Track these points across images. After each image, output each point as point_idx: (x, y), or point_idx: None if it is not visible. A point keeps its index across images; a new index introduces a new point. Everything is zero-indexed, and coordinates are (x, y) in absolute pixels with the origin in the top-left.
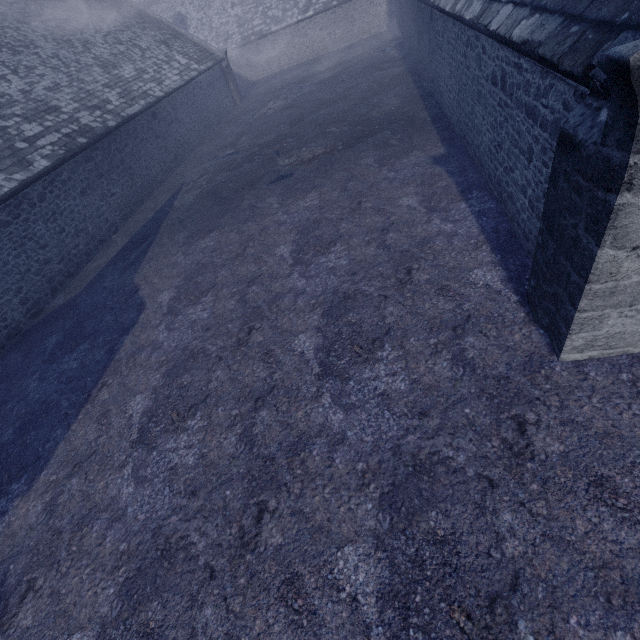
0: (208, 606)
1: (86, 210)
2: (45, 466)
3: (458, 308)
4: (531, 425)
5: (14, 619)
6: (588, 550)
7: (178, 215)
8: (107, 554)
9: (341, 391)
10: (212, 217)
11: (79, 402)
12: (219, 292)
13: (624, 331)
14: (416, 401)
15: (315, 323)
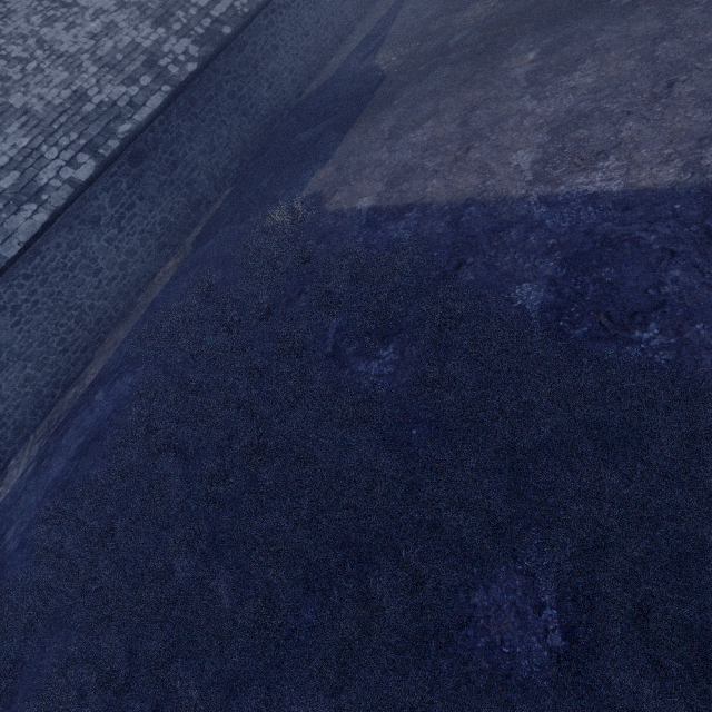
0: (434, 181)
1: (334, 3)
2: (331, 157)
3: (668, 25)
4: (679, 83)
5: (331, 200)
6: (674, 127)
7: (411, 7)
8: (376, 176)
9: (539, 92)
10: (447, 2)
11: (345, 131)
12: (450, 56)
13: None
14: (596, 87)
15: (531, 59)
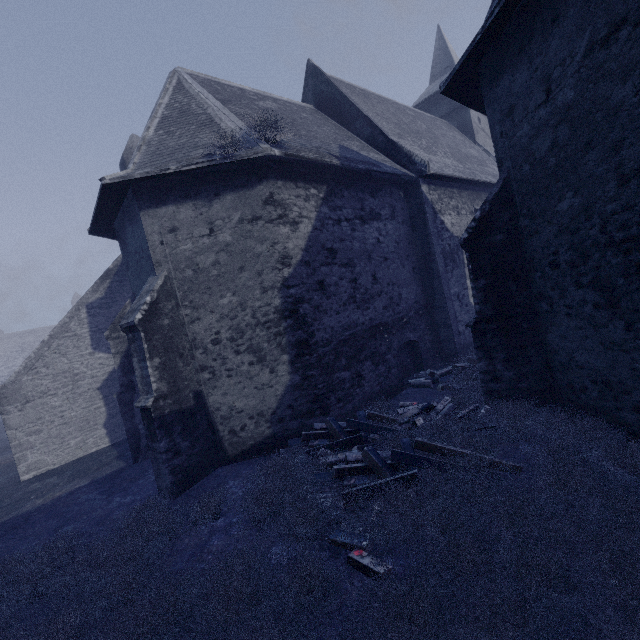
0: None
1: None
2: None
3: None
4: None
5: None
6: None
7: None
8: None
9: None
10: None
11: None
12: None
13: (39, 459)
14: None
15: None
